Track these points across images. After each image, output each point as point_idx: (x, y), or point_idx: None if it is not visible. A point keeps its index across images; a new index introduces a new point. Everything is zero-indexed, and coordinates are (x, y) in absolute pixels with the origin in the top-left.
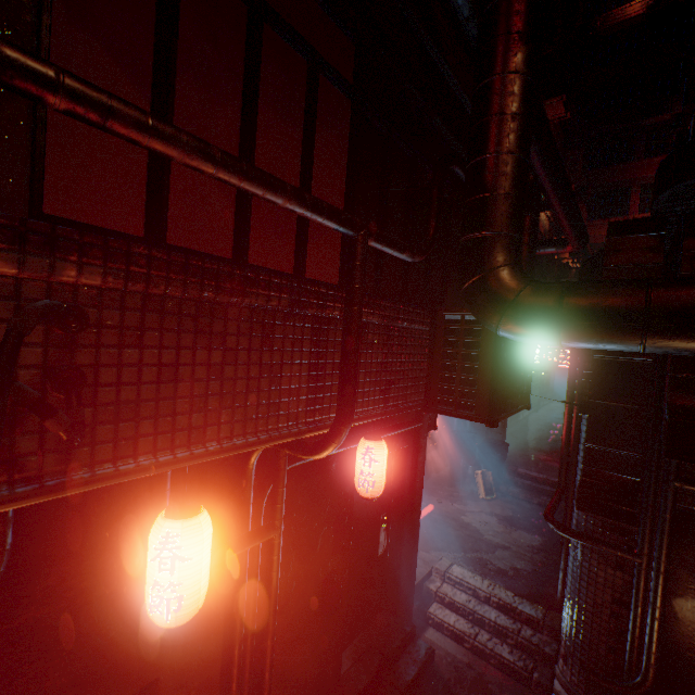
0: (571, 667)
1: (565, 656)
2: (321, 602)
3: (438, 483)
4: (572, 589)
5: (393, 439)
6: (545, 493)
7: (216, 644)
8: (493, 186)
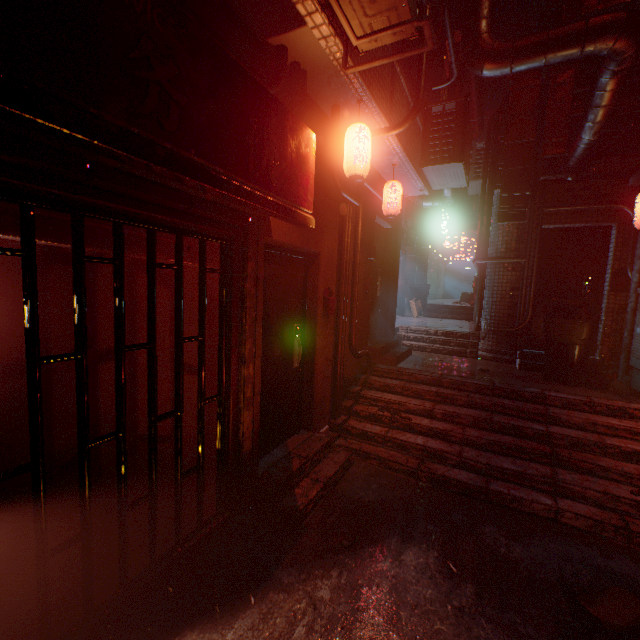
0: (488, 338)
1: (484, 336)
2: (364, 285)
3: None
4: (489, 296)
5: None
6: (455, 313)
7: (335, 259)
8: None
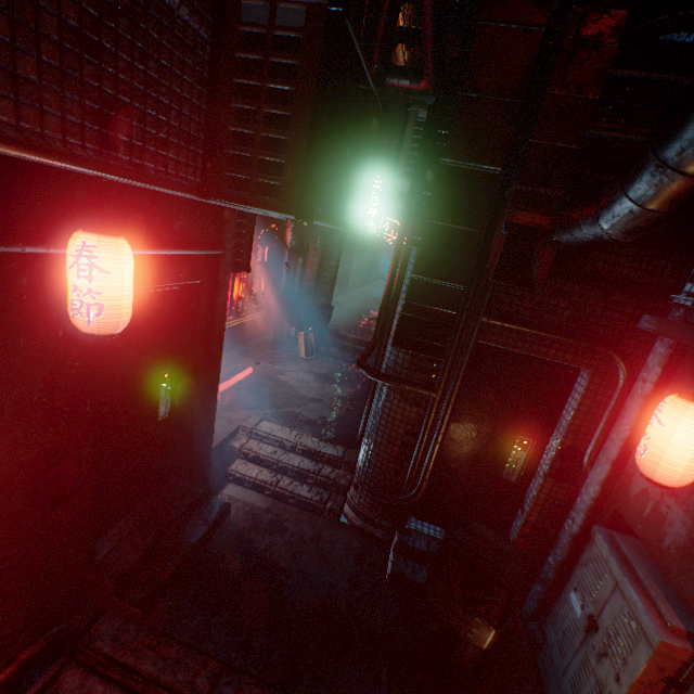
0: (361, 492)
1: (357, 485)
2: (33, 493)
3: (259, 347)
4: (373, 428)
5: (173, 265)
6: (360, 353)
7: None
8: None
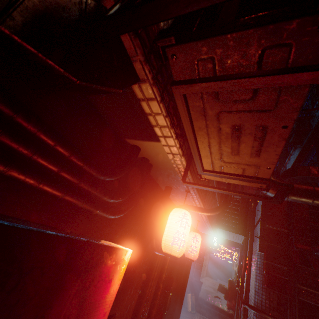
0: None
1: None
2: None
3: None
4: None
5: None
6: (217, 315)
7: (131, 311)
8: None
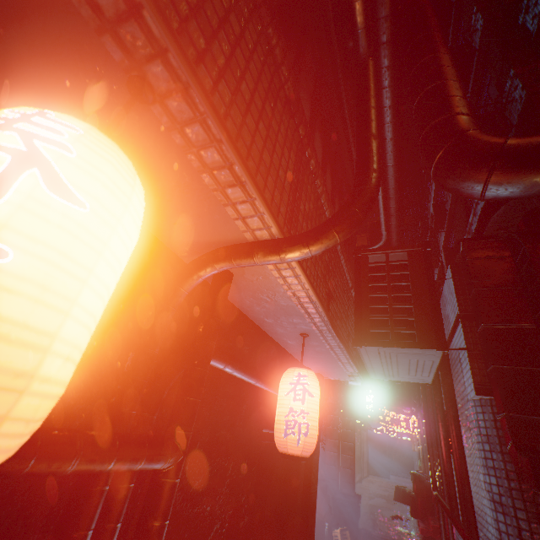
0: None
1: None
2: None
3: None
4: None
5: None
6: None
7: None
8: (451, 93)
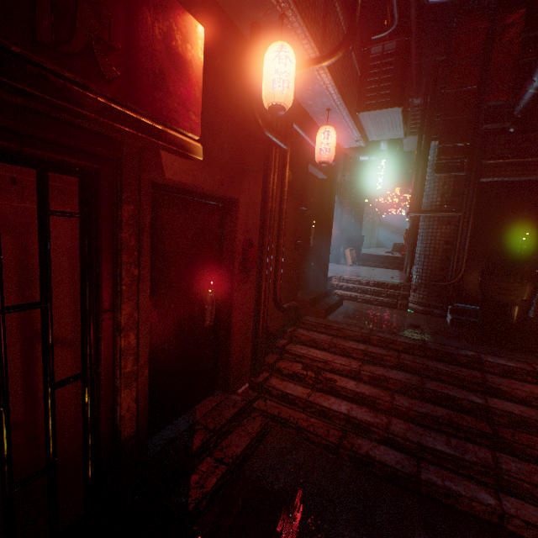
0: (419, 291)
1: (415, 288)
2: (294, 236)
3: None
4: (421, 249)
5: None
6: (387, 262)
7: (258, 207)
8: None
